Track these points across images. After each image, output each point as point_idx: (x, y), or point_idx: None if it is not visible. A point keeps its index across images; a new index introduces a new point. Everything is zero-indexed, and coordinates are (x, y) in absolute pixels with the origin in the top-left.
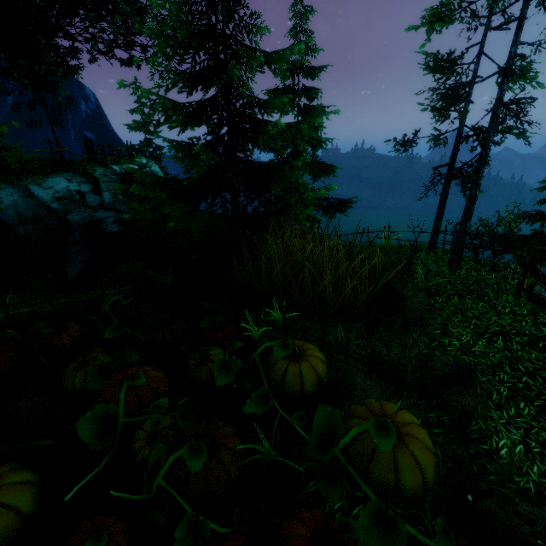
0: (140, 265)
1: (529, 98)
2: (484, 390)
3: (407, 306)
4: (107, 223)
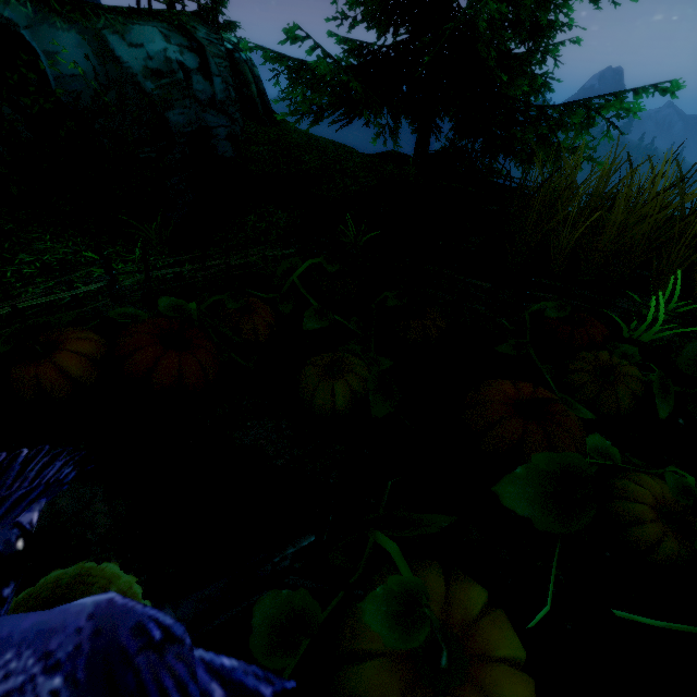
0: (282, 218)
1: None
2: None
3: None
4: (217, 139)
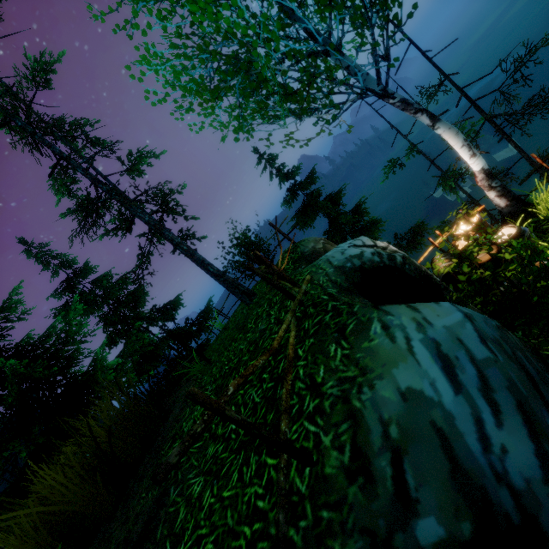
0: None
1: (105, 185)
2: (168, 521)
3: (164, 428)
4: None
